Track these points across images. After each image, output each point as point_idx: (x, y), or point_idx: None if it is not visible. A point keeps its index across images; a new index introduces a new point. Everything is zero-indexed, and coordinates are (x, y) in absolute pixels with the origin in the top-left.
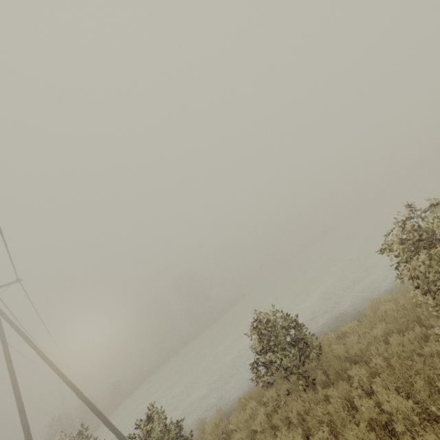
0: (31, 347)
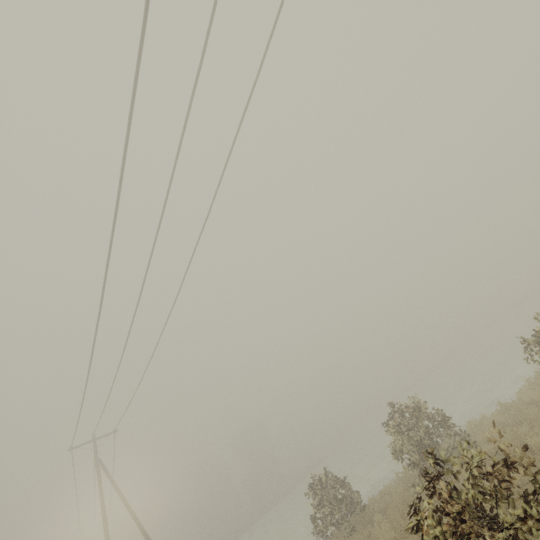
0: (121, 499)
